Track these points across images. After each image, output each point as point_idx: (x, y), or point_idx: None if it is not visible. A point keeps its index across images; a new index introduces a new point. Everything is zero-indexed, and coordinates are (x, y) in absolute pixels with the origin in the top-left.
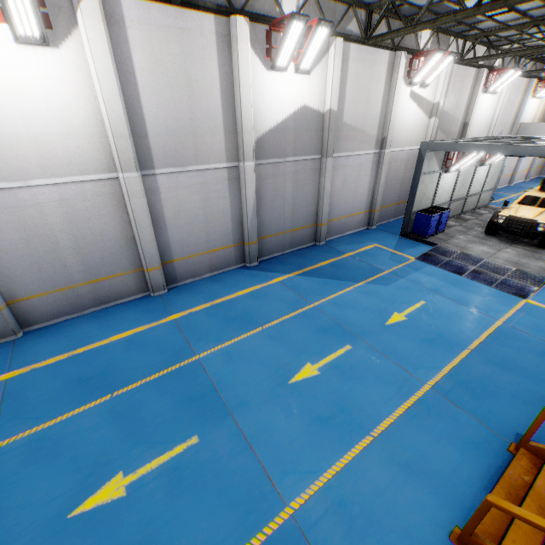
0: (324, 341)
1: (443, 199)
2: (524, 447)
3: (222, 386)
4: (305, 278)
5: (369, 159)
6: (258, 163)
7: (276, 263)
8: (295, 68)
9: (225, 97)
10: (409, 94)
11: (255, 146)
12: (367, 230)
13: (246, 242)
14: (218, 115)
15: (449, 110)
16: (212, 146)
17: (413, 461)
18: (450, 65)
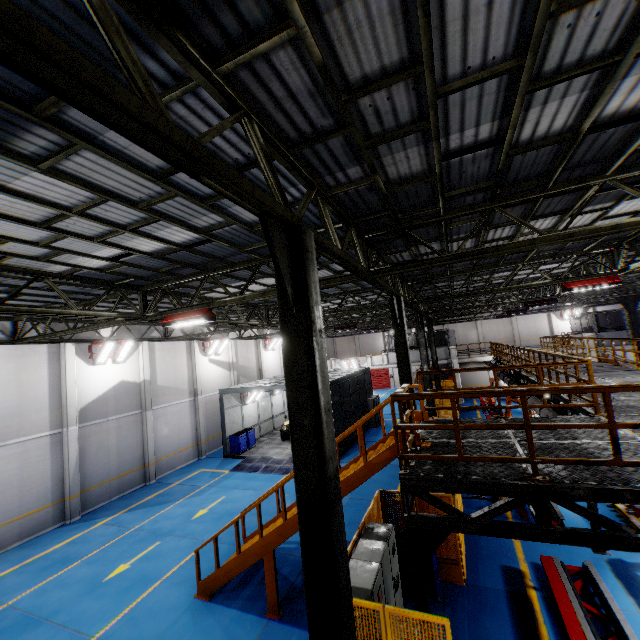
0: (139, 546)
1: (252, 422)
2: (245, 542)
3: (37, 609)
4: (130, 512)
5: (186, 405)
6: (82, 426)
7: (101, 511)
8: (113, 361)
9: (53, 386)
10: (208, 361)
11: (79, 414)
12: (198, 460)
13: (67, 497)
14: (45, 399)
15: (244, 364)
16: (37, 421)
17: (185, 578)
18: (233, 341)
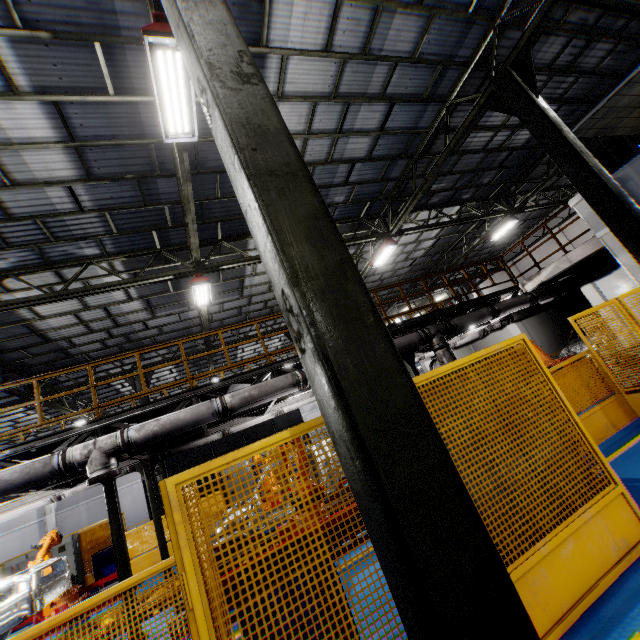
0: None
1: None
2: None
3: None
4: None
5: None
6: (60, 513)
7: None
8: None
9: None
10: None
11: (57, 505)
12: None
13: None
14: None
15: None
16: (30, 514)
17: None
18: None
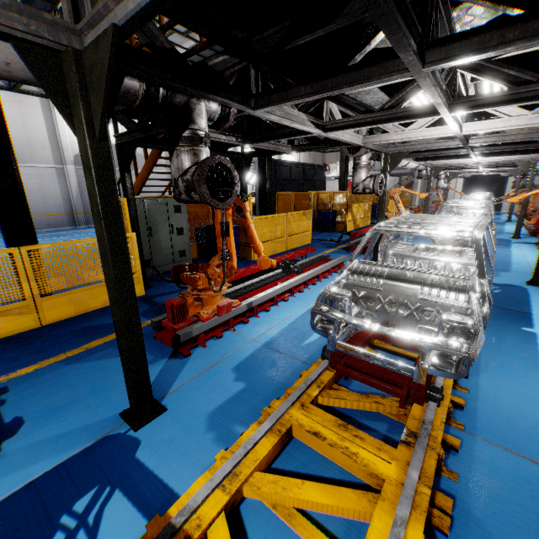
0: None
1: None
2: None
3: None
4: None
5: (164, 175)
6: (78, 168)
7: None
8: None
9: (50, 133)
10: None
11: (74, 158)
12: None
13: (75, 212)
14: (46, 140)
15: None
16: (43, 155)
17: None
18: None
